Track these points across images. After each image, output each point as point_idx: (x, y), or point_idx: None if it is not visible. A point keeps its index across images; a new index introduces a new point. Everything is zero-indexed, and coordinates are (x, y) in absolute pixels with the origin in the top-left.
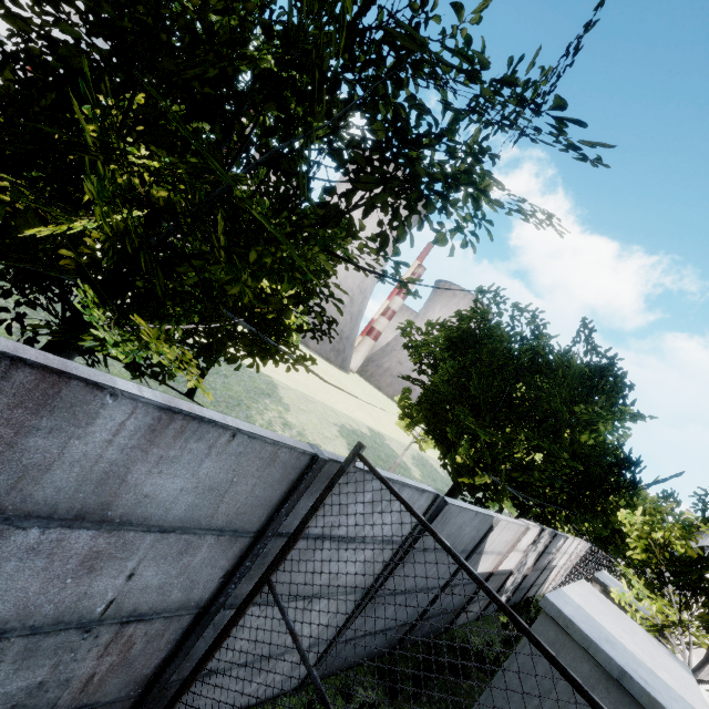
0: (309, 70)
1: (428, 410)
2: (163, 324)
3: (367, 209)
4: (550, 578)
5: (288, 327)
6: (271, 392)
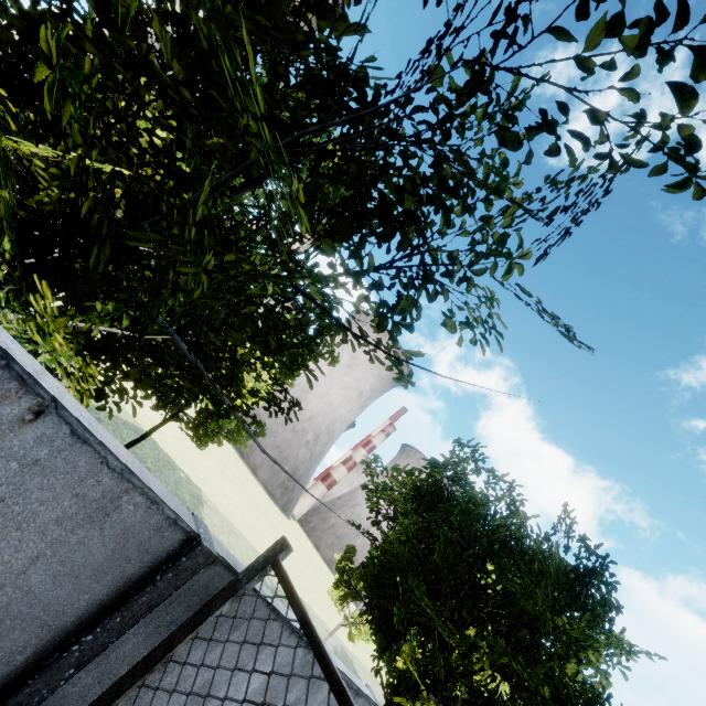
0: (362, 91)
1: (374, 576)
2: (80, 315)
3: (384, 237)
4: None
5: (240, 378)
6: (193, 507)
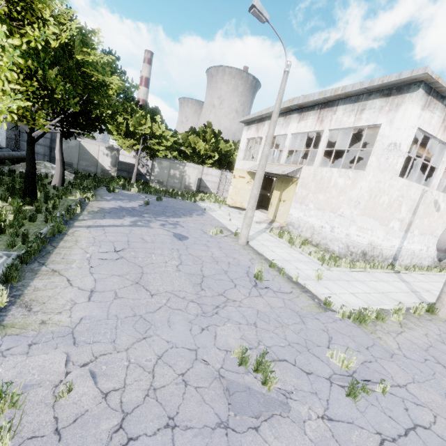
0: None
1: None
2: None
3: None
4: (210, 187)
5: None
6: None
